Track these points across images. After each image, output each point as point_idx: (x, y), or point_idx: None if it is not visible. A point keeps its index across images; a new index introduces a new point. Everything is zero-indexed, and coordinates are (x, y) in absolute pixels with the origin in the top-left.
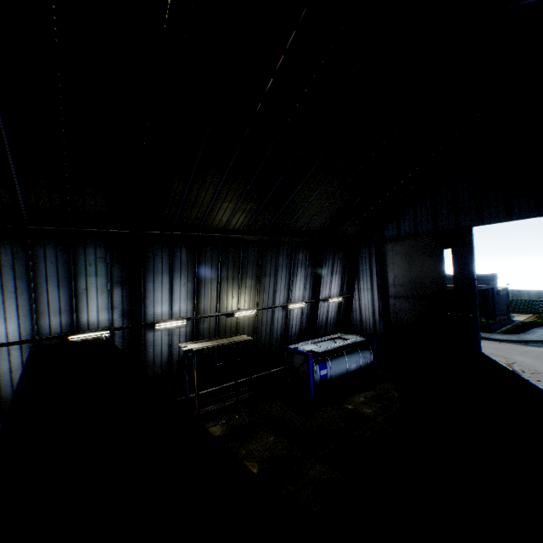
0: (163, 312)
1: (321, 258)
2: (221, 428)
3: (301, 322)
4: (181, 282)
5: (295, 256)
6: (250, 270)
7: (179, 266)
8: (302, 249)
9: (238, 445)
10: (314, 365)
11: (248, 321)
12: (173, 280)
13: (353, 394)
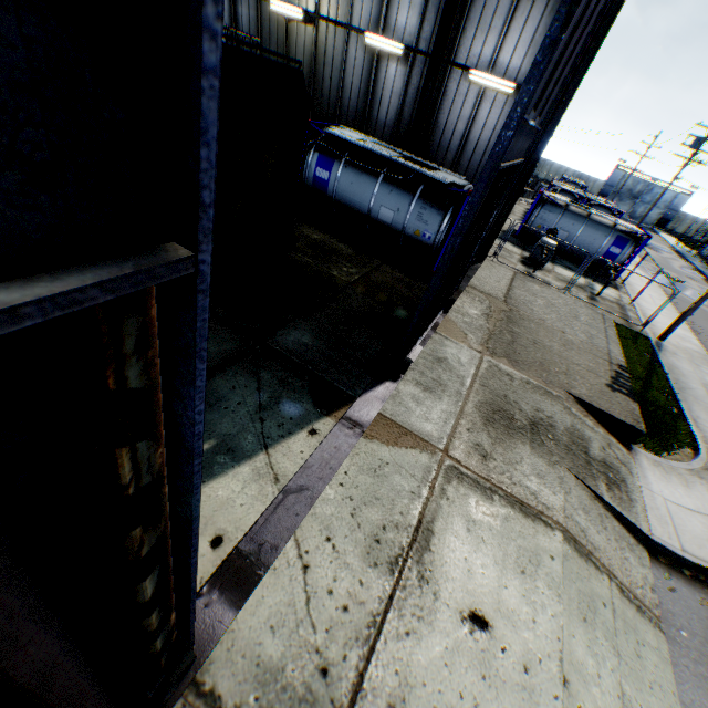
0: None
1: None
2: None
3: (399, 103)
4: None
5: None
6: None
7: None
8: None
9: None
10: (312, 149)
11: (303, 41)
12: None
13: (327, 233)
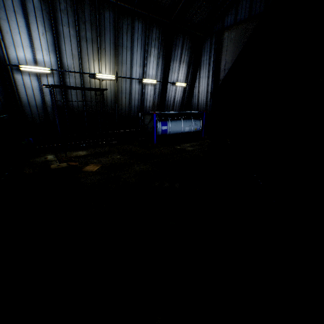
0: (27, 58)
1: (171, 41)
2: (86, 153)
3: (154, 98)
4: (39, 30)
5: (149, 35)
6: (108, 37)
7: (33, 11)
8: (155, 30)
9: (93, 159)
10: (157, 121)
11: (109, 87)
12: (30, 26)
13: (183, 143)
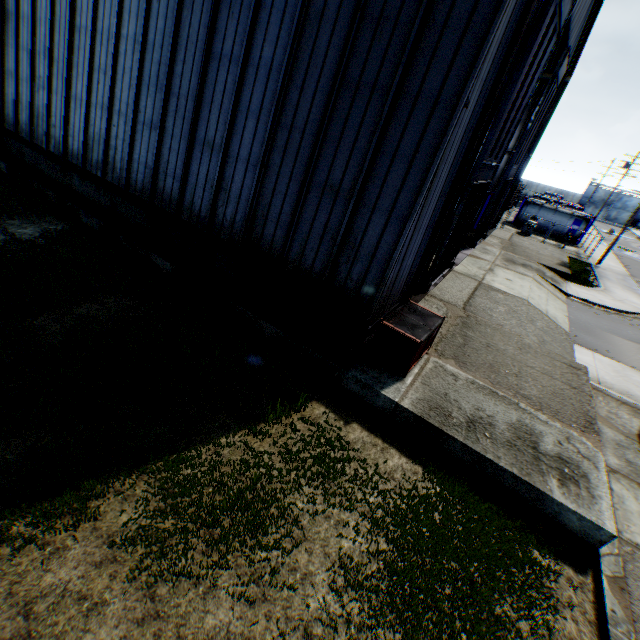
0: None
1: None
2: None
3: None
4: None
5: None
6: None
7: None
8: None
9: None
10: None
11: None
12: None
13: None
